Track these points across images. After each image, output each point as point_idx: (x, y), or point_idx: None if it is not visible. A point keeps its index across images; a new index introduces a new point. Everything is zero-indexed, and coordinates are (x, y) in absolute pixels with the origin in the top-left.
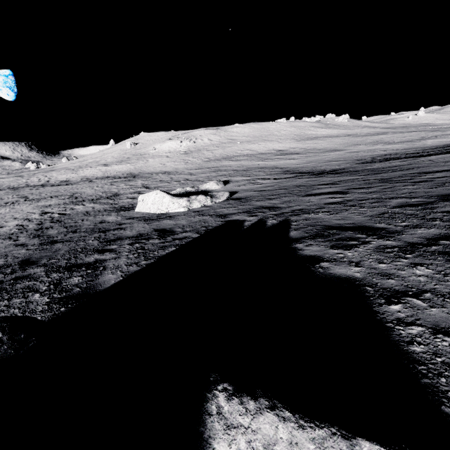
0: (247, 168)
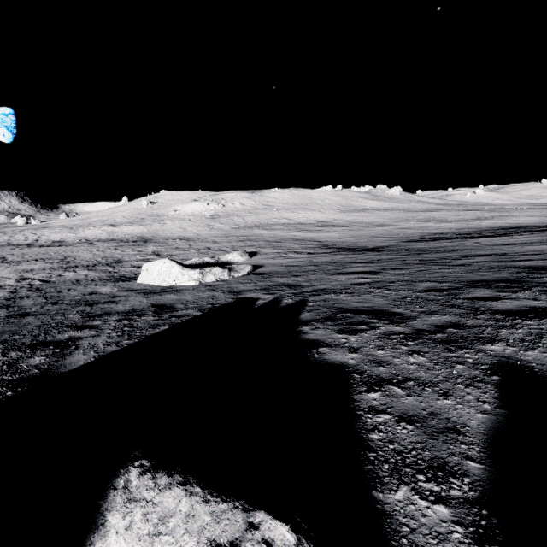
0: (281, 239)
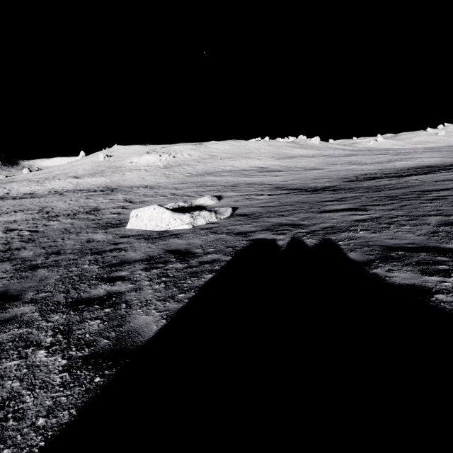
0: (234, 184)
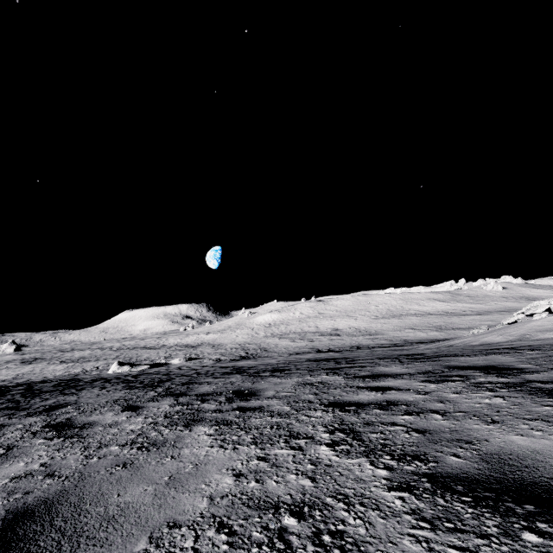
0: (256, 347)
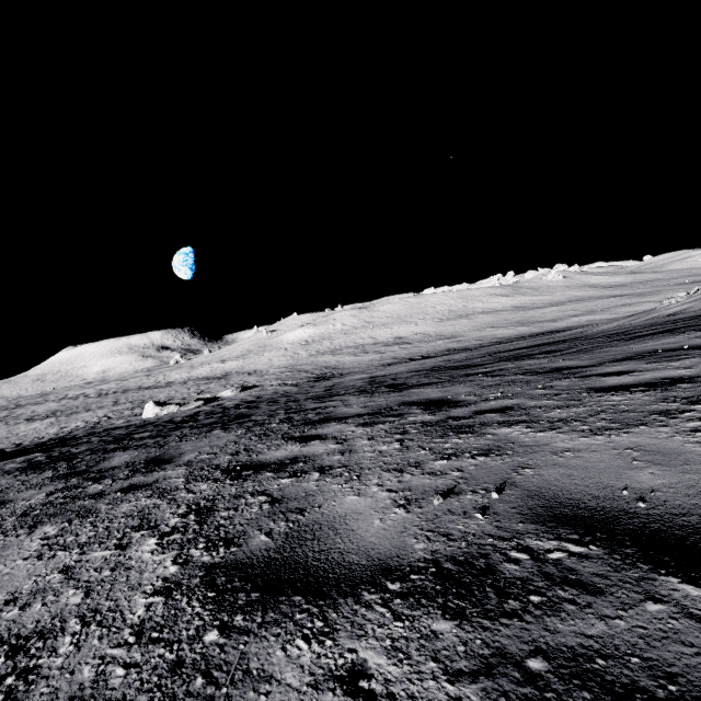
0: (315, 367)
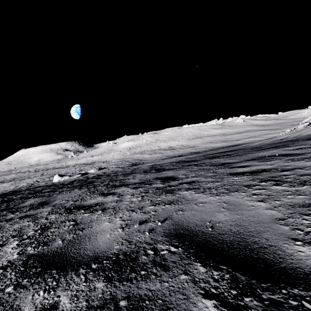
0: (132, 160)
